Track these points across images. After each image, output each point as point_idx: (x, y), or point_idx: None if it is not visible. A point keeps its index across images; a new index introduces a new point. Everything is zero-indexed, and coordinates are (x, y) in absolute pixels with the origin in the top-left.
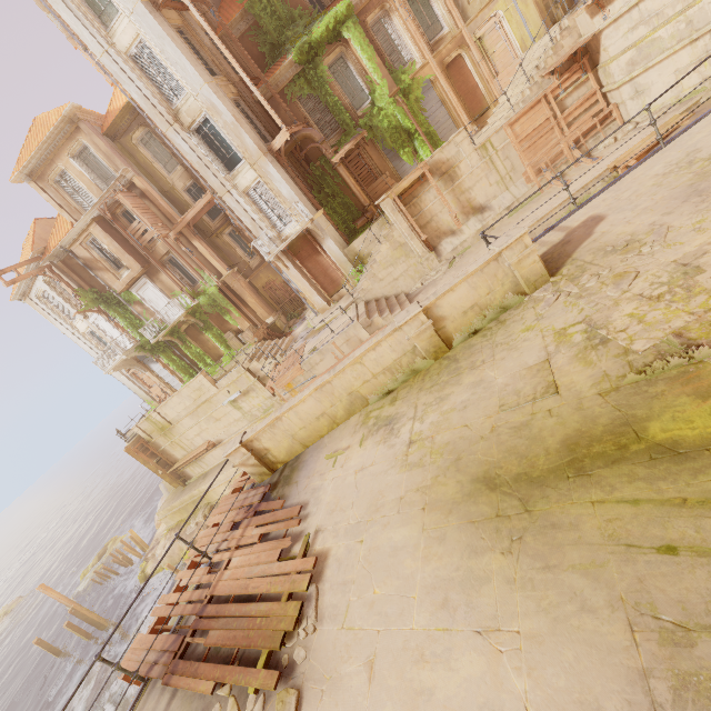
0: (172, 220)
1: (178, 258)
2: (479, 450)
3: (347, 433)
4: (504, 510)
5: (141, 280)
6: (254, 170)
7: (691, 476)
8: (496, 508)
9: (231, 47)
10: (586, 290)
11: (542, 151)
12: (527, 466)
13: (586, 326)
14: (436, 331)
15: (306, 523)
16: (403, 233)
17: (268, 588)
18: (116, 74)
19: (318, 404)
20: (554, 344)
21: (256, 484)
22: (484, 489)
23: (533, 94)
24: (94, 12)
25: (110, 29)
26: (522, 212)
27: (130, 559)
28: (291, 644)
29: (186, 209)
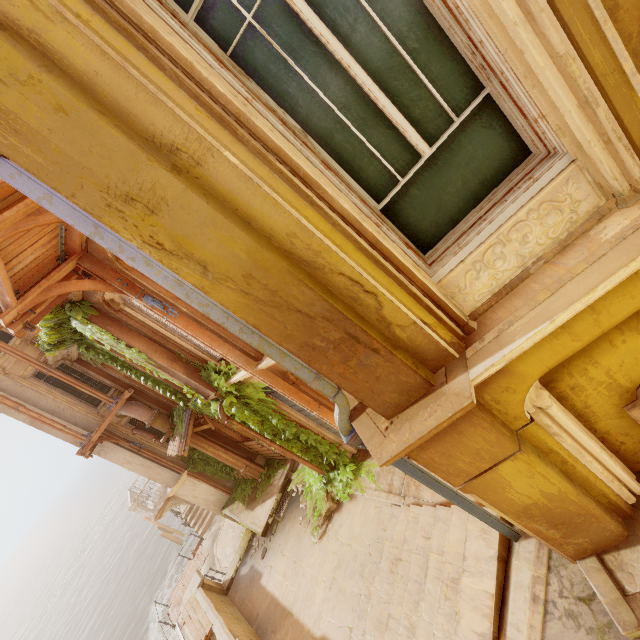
0: None
1: None
2: None
3: None
4: None
5: None
6: None
7: None
8: None
9: None
10: None
11: None
12: None
13: None
14: None
15: None
16: None
17: None
18: None
19: None
20: None
21: None
22: None
23: None
24: None
25: None
26: None
27: None
28: None
29: None
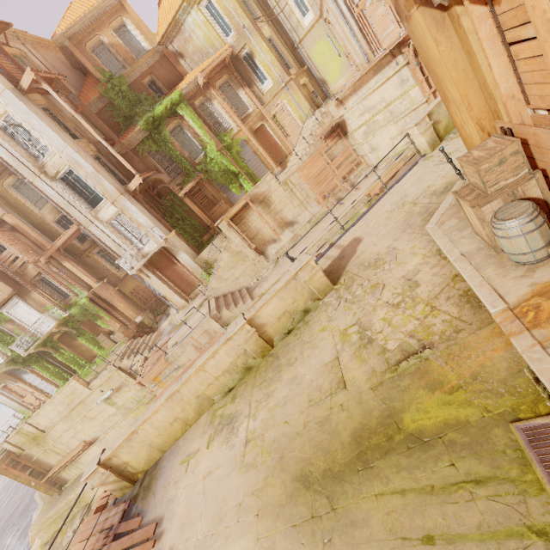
0: (43, 247)
1: (49, 277)
2: (296, 447)
3: (197, 434)
4: (317, 510)
5: (12, 300)
6: (115, 206)
7: (434, 463)
8: (311, 508)
9: (91, 118)
10: (356, 297)
11: (324, 184)
12: (330, 461)
13: (358, 327)
14: (259, 335)
15: (160, 544)
16: (238, 244)
17: None
18: None
19: (170, 412)
20: (341, 343)
21: (118, 499)
22: (302, 488)
23: (312, 150)
24: None
25: None
26: (319, 224)
27: None
28: None
29: (56, 236)
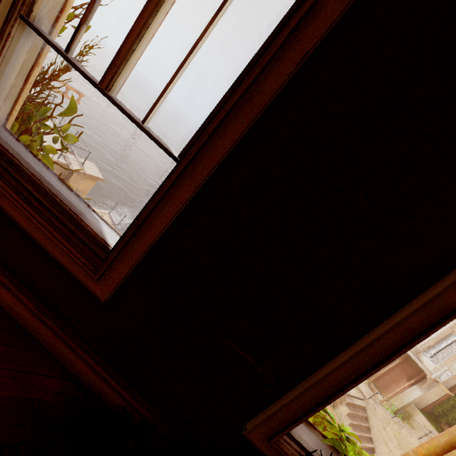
0: None
1: None
2: None
3: None
4: None
5: None
6: None
7: None
8: None
9: None
10: None
11: None
12: None
13: None
14: None
15: None
16: None
17: None
18: None
19: None
20: None
21: None
22: None
23: None
24: None
25: None
26: None
27: None
28: None
29: None
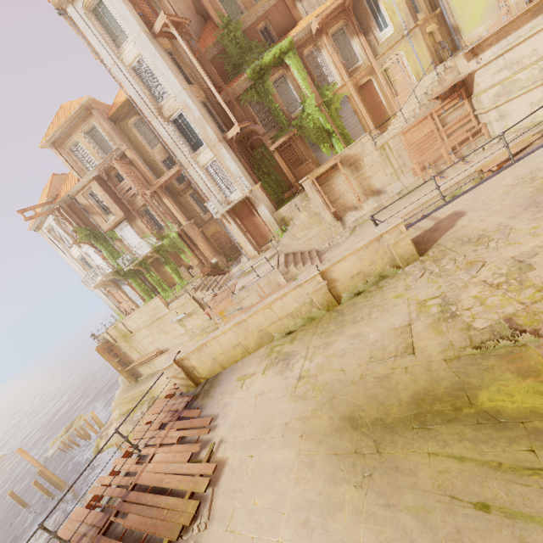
0: (150, 182)
1: (151, 209)
2: (349, 392)
3: (255, 362)
4: (361, 448)
5: (123, 223)
6: (212, 152)
7: (507, 443)
8: (355, 445)
9: (205, 65)
10: (444, 271)
11: (427, 153)
12: (383, 412)
13: (441, 300)
14: (329, 289)
15: (213, 433)
16: (318, 206)
17: (177, 484)
18: (121, 80)
19: (235, 336)
20: (416, 312)
21: (183, 393)
22: (349, 427)
23: (422, 112)
24: (111, 37)
25: (120, 49)
26: (409, 197)
27: (89, 434)
28: (186, 537)
29: (161, 175)
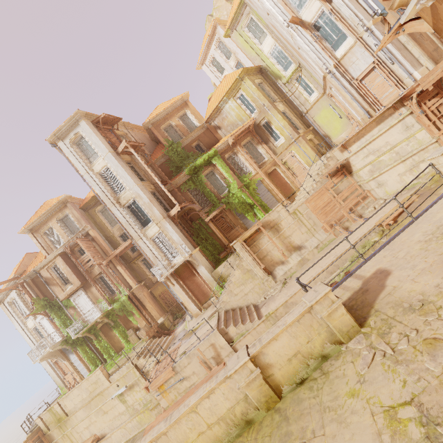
0: (107, 253)
1: (106, 276)
2: None
3: None
4: None
5: (78, 291)
6: (158, 226)
7: None
8: None
9: (155, 168)
10: (400, 353)
11: (331, 214)
12: None
13: (417, 411)
14: (264, 379)
15: None
16: (249, 263)
17: None
18: (90, 182)
19: None
20: (388, 433)
21: None
22: None
23: (318, 186)
24: (87, 157)
25: (92, 163)
26: (326, 250)
27: None
28: None
29: (118, 246)
